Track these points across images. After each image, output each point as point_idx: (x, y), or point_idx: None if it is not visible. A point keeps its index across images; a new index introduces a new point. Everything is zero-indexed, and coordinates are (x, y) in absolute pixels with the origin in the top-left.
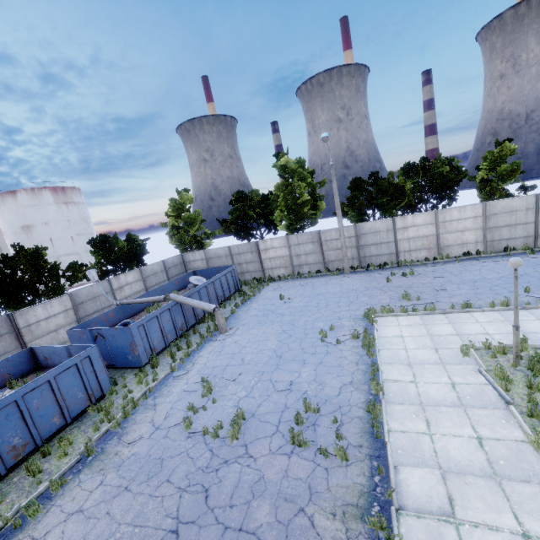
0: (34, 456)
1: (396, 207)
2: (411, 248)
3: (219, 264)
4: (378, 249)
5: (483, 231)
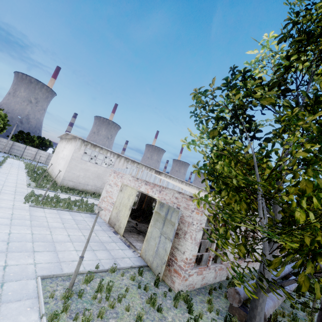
0: None
1: (30, 144)
2: (27, 155)
3: None
4: (17, 151)
5: (47, 159)
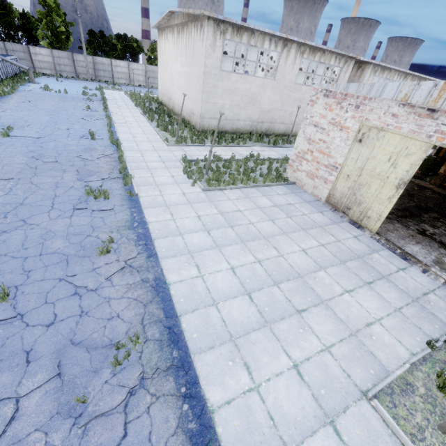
0: None
1: (113, 56)
2: (119, 77)
3: None
4: (104, 73)
5: (145, 77)
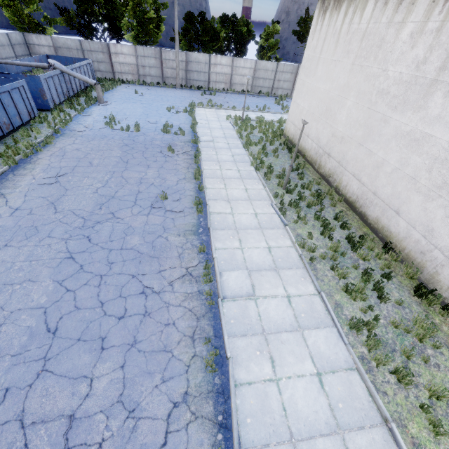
0: (13, 134)
1: (212, 48)
2: (217, 80)
3: (70, 56)
4: (198, 76)
5: (252, 79)
